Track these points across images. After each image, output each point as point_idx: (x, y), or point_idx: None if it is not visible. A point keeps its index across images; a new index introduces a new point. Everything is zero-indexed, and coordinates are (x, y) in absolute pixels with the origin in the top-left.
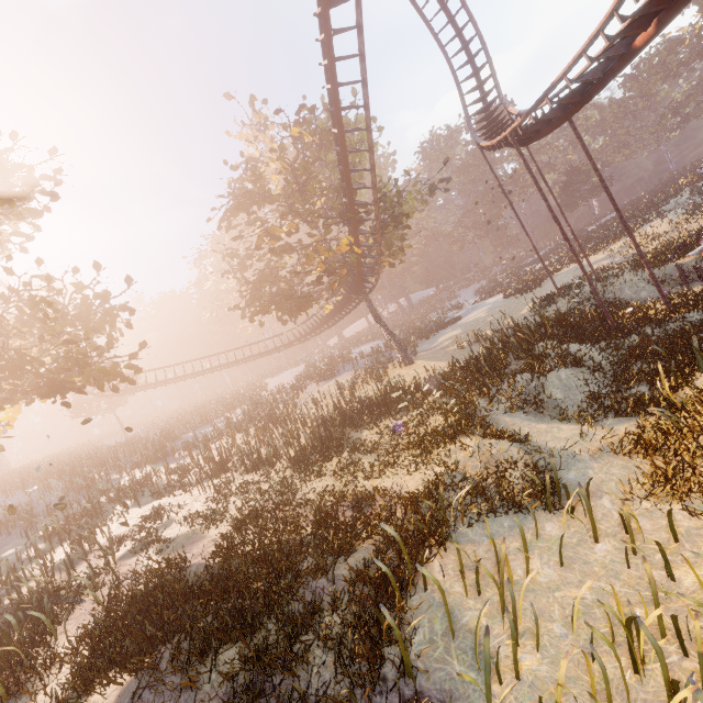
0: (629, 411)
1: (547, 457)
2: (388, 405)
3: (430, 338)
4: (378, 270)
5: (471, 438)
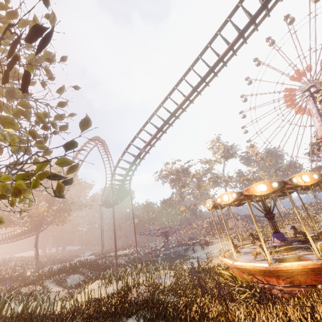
0: None
1: (49, 293)
2: (11, 279)
3: (56, 265)
4: (49, 224)
5: (32, 285)
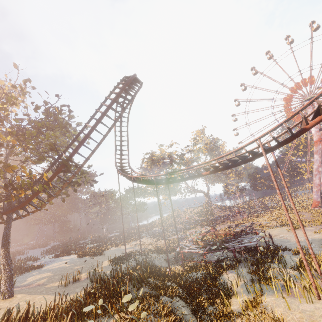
0: (220, 320)
1: None
2: None
3: (14, 278)
4: (43, 205)
5: None
